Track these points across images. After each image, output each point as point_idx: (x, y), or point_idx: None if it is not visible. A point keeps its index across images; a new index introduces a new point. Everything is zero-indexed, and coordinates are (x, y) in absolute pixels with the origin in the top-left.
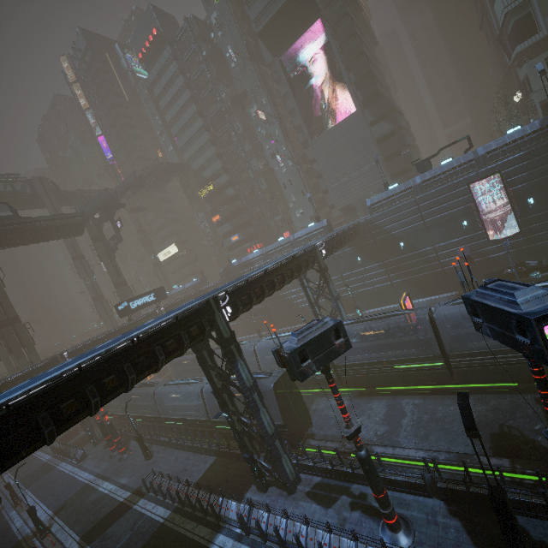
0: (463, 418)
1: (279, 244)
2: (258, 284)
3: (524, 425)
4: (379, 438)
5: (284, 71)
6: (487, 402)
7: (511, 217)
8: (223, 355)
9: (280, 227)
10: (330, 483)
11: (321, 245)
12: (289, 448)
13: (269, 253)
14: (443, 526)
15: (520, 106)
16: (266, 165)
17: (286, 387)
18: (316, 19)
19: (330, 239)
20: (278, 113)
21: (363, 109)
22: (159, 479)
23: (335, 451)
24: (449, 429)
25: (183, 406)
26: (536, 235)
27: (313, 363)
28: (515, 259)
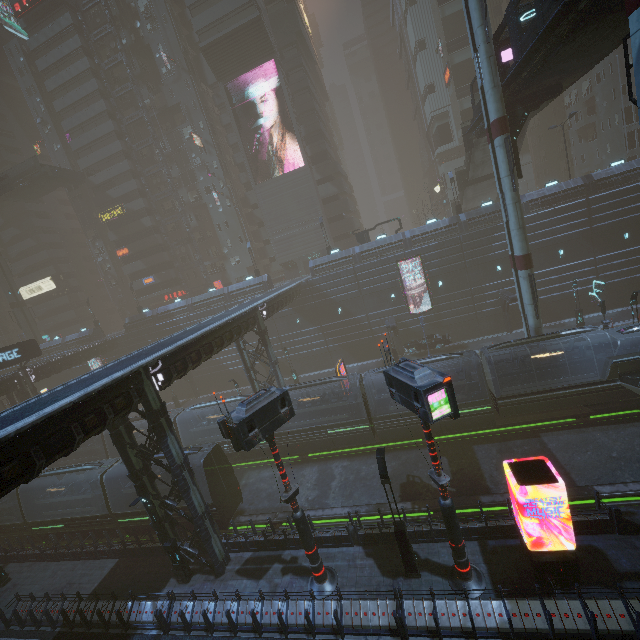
0: (380, 469)
1: (210, 296)
2: (194, 348)
3: (423, 474)
4: (310, 503)
5: (229, 99)
6: (400, 457)
7: (427, 295)
8: (149, 430)
9: (210, 274)
10: (261, 555)
11: (262, 305)
12: (218, 528)
13: (196, 305)
14: (360, 567)
15: (439, 196)
16: (199, 199)
17: (217, 462)
18: (270, 58)
19: (271, 299)
20: (218, 143)
21: (311, 165)
22: (29, 605)
23: (268, 522)
24: (370, 485)
25: (65, 502)
26: (443, 313)
27: (260, 432)
28: (428, 332)
